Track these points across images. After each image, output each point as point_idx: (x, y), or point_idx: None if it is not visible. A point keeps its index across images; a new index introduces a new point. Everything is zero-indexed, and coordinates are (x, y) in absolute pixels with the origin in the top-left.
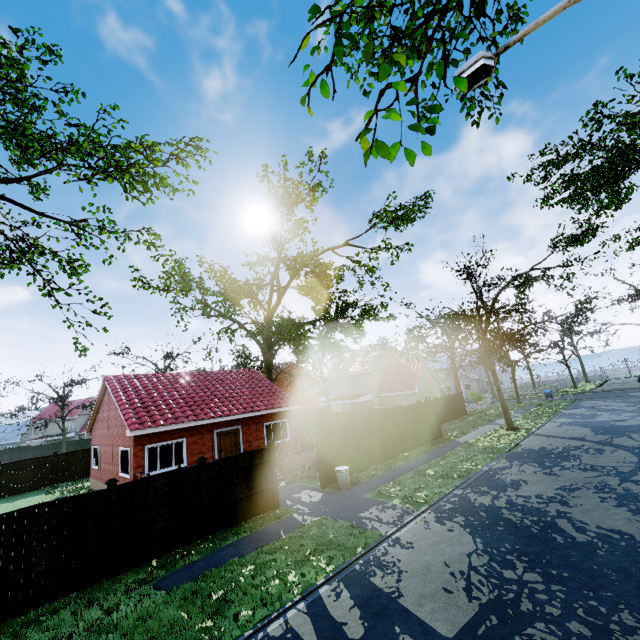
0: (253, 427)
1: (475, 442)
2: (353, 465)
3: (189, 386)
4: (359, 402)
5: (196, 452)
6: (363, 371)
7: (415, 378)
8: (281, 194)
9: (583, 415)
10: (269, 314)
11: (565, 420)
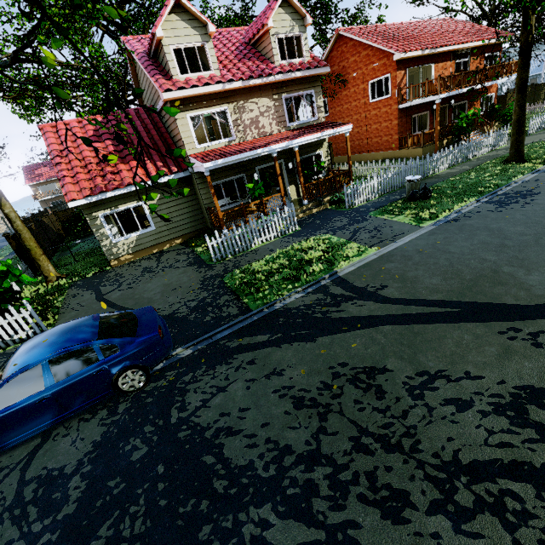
0: None
1: None
2: None
3: None
4: None
5: None
6: None
7: None
8: None
9: None
10: None
11: None
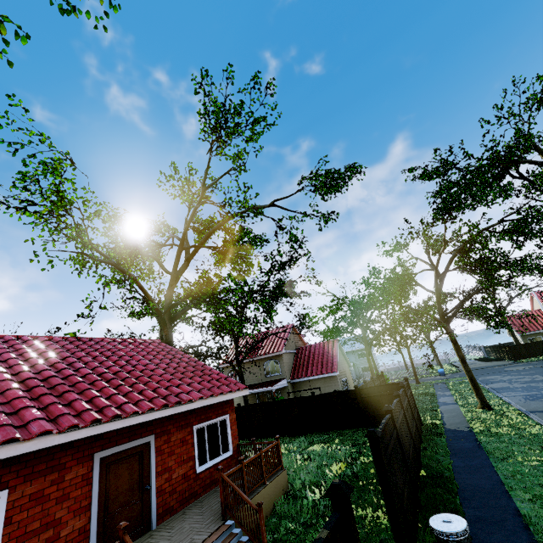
0: (176, 436)
1: (486, 428)
2: (411, 501)
3: (41, 358)
4: (269, 390)
5: (35, 527)
6: (275, 353)
7: (334, 359)
8: (215, 121)
9: (521, 388)
10: (174, 277)
11: (517, 393)
